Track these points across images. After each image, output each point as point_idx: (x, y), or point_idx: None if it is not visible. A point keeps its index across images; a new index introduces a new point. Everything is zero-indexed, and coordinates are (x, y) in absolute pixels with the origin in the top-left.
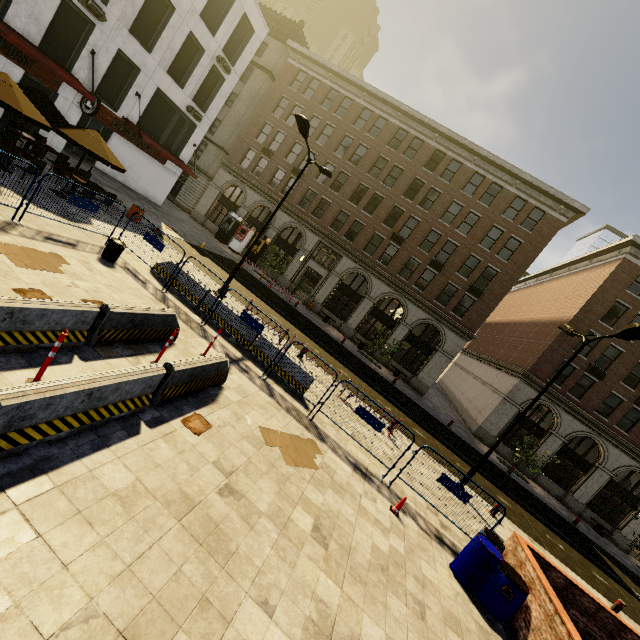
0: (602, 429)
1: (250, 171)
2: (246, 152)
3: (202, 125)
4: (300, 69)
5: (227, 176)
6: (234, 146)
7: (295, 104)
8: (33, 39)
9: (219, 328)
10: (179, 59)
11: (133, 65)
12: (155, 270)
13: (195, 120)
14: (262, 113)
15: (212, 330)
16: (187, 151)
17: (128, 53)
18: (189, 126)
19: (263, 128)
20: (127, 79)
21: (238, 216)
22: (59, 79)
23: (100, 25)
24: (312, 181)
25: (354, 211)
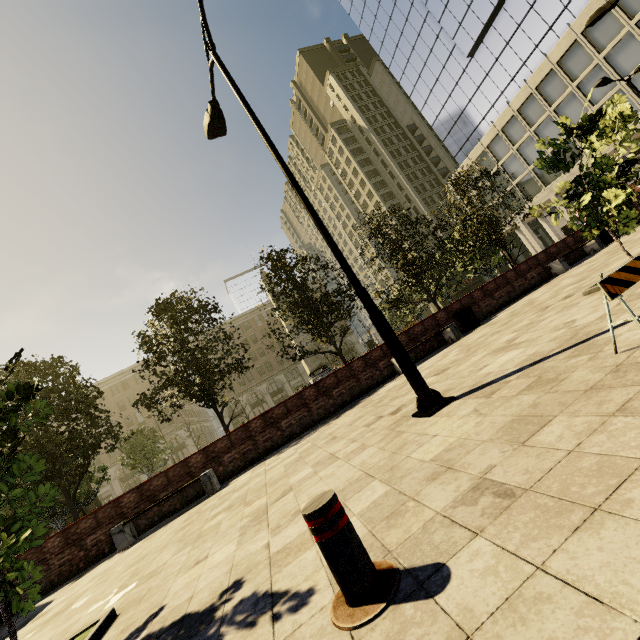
0: (249, 388)
1: None
2: None
3: None
4: None
5: None
6: None
7: None
8: None
9: None
10: None
11: None
12: None
13: None
14: None
15: None
16: None
17: None
18: None
19: None
20: None
21: None
22: None
23: None
24: None
25: None
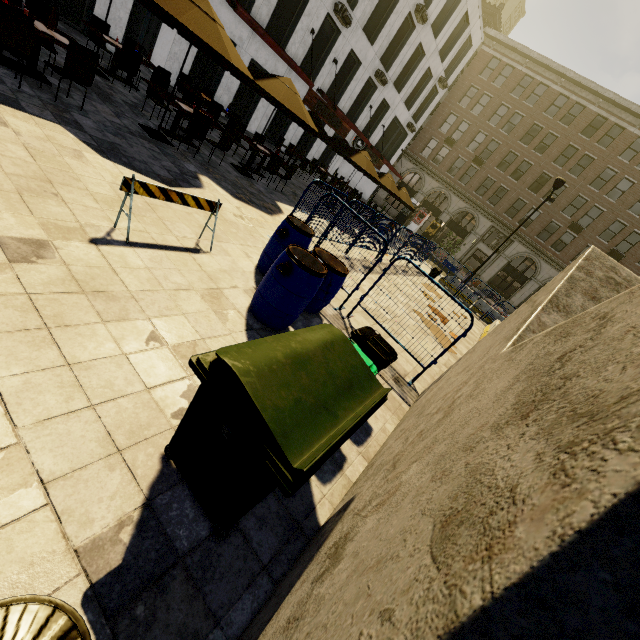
0: None
1: (430, 160)
2: (428, 142)
3: (411, 133)
4: (493, 56)
5: (408, 164)
6: (417, 136)
7: (483, 93)
8: (345, 111)
9: (485, 321)
10: (413, 89)
11: (385, 105)
12: (449, 284)
13: (408, 131)
14: (448, 103)
15: (485, 323)
16: (395, 156)
17: (387, 99)
18: (402, 136)
19: (447, 118)
20: (379, 116)
21: (417, 202)
22: (348, 131)
23: (379, 87)
24: (492, 170)
25: (532, 199)
